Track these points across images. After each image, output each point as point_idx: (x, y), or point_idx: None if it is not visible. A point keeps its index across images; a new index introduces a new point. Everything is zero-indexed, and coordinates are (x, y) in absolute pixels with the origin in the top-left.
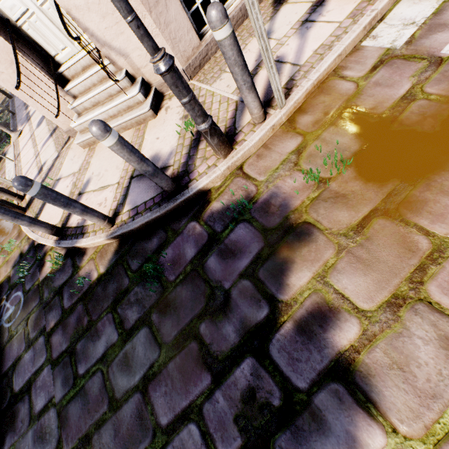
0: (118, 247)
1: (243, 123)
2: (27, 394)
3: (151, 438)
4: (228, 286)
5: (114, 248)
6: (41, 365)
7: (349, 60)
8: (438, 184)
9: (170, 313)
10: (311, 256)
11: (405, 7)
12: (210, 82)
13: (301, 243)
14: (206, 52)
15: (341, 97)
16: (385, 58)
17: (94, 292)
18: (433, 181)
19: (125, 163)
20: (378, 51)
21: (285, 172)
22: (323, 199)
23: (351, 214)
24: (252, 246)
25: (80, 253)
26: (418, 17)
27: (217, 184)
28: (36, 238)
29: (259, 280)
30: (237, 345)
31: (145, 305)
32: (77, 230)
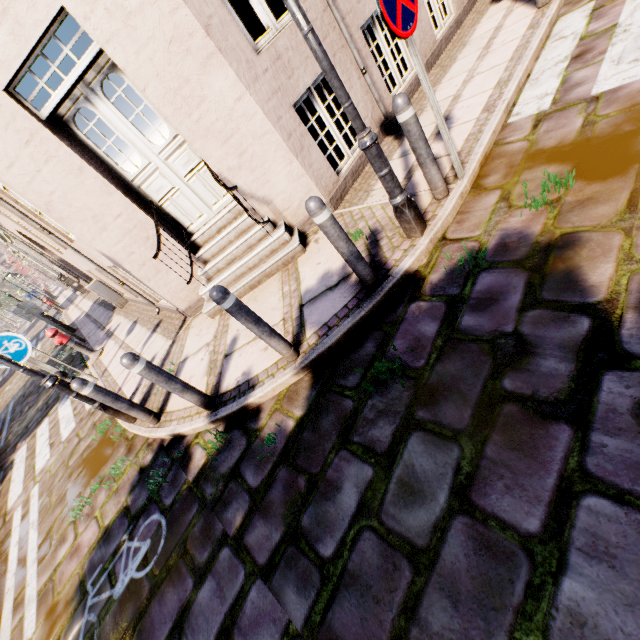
0: (314, 377)
1: (424, 207)
2: None
3: (528, 562)
4: (511, 328)
5: (307, 381)
6: (238, 590)
7: (504, 133)
8: None
9: (443, 397)
10: (597, 252)
11: (529, 92)
12: (359, 203)
13: (574, 250)
14: (345, 185)
15: (518, 153)
16: (540, 118)
17: (299, 443)
18: None
19: (283, 300)
20: (529, 118)
21: (503, 217)
22: (567, 211)
23: (611, 205)
24: (513, 282)
25: (251, 415)
26: (548, 91)
27: (422, 262)
28: (170, 431)
29: (550, 302)
30: (576, 372)
31: (397, 410)
32: (240, 388)
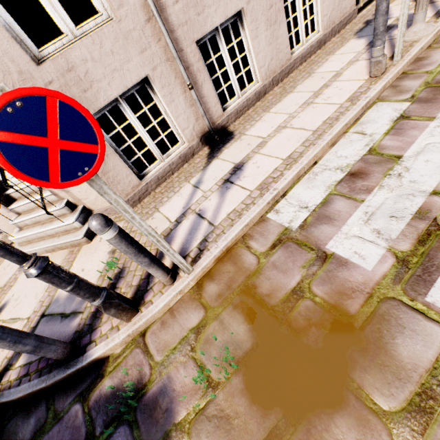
0: None
1: (156, 279)
2: None
3: None
4: None
5: None
6: None
7: (256, 230)
8: (318, 433)
9: None
10: None
11: (301, 188)
12: (144, 218)
13: None
14: (146, 189)
15: (244, 271)
16: (283, 237)
17: None
18: (314, 426)
19: (45, 291)
20: (278, 227)
21: (181, 357)
22: (208, 415)
23: None
24: None
25: None
26: (310, 202)
27: (117, 350)
28: None
29: None
30: None
31: None
32: None
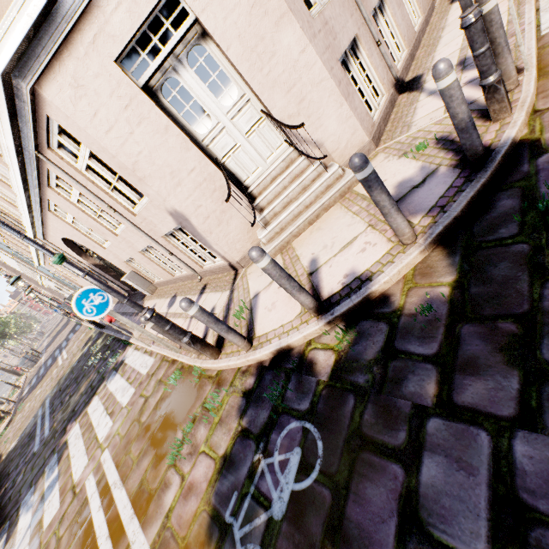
0: (445, 249)
1: None
2: (529, 528)
3: None
4: None
5: (438, 255)
6: (490, 452)
7: (545, 40)
8: None
9: None
10: None
11: None
12: (402, 134)
13: None
14: (379, 129)
15: None
16: None
17: (471, 299)
18: None
19: (358, 216)
20: None
21: None
22: None
23: None
24: None
25: (376, 304)
26: None
27: (522, 133)
28: (274, 347)
29: None
30: None
31: None
32: (350, 286)
